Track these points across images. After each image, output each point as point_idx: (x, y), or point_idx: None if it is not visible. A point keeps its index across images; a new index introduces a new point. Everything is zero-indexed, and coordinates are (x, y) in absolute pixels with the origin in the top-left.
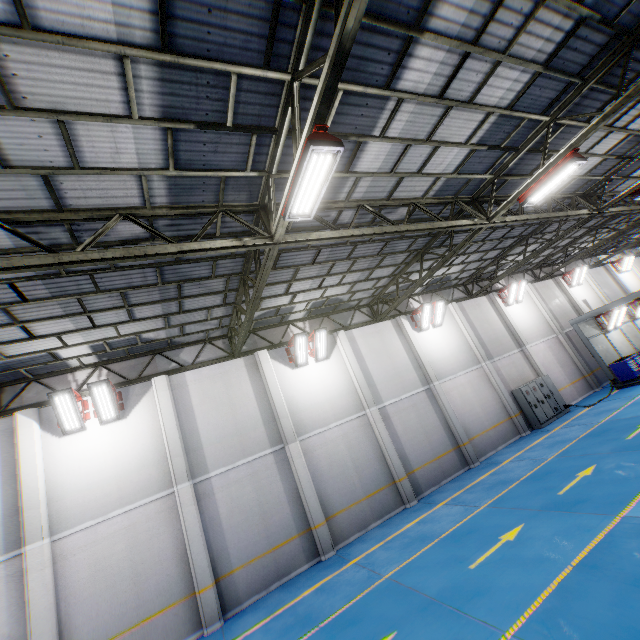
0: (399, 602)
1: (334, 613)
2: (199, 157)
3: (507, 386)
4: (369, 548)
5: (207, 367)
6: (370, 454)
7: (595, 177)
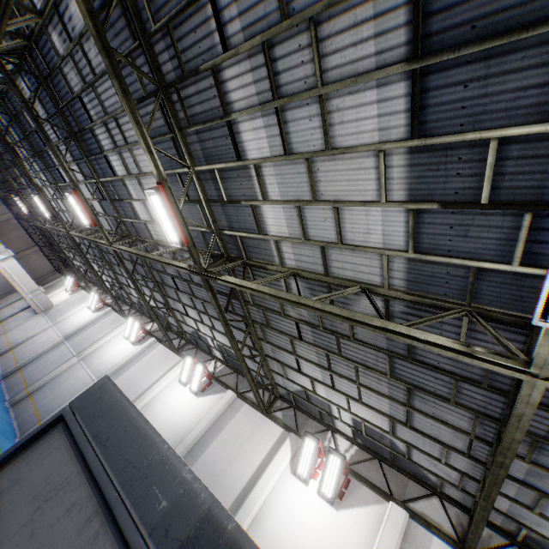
0: None
1: None
2: (69, 208)
3: None
4: None
5: (119, 315)
6: (65, 398)
7: (200, 228)
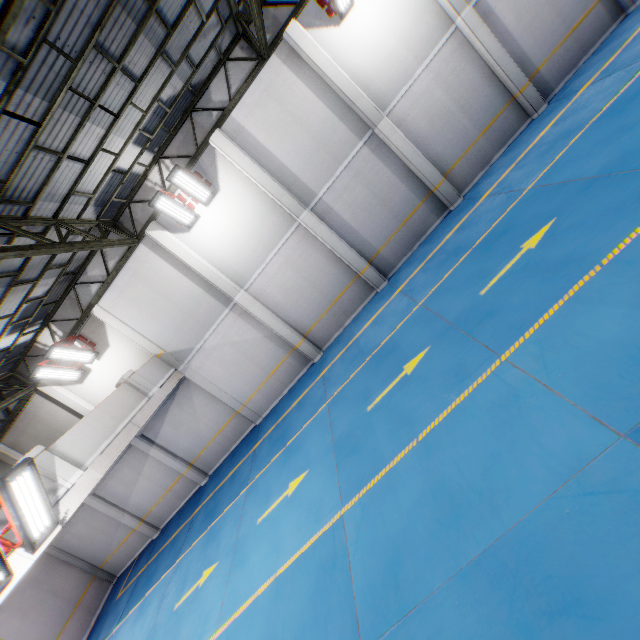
0: (552, 199)
1: (482, 236)
2: None
3: None
4: (499, 177)
5: (246, 94)
6: (475, 82)
7: None
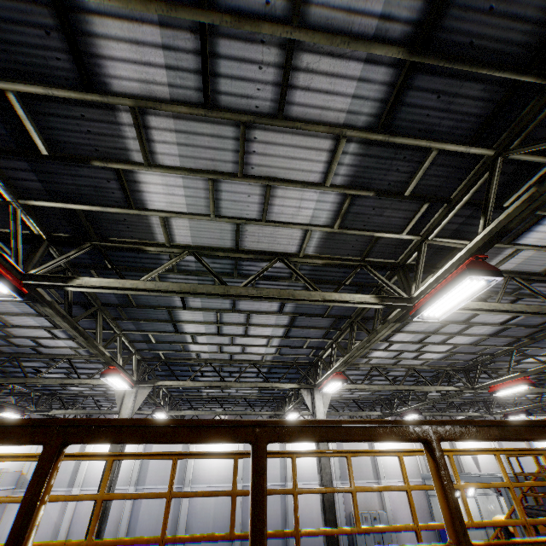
0: None
1: None
2: None
3: (349, 506)
4: None
5: None
6: (226, 512)
7: (383, 395)
